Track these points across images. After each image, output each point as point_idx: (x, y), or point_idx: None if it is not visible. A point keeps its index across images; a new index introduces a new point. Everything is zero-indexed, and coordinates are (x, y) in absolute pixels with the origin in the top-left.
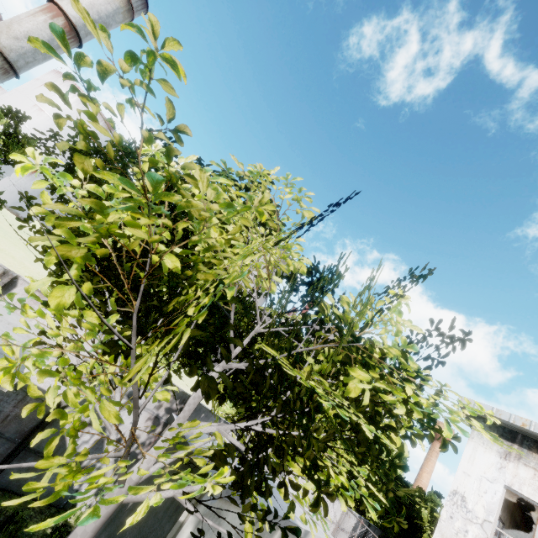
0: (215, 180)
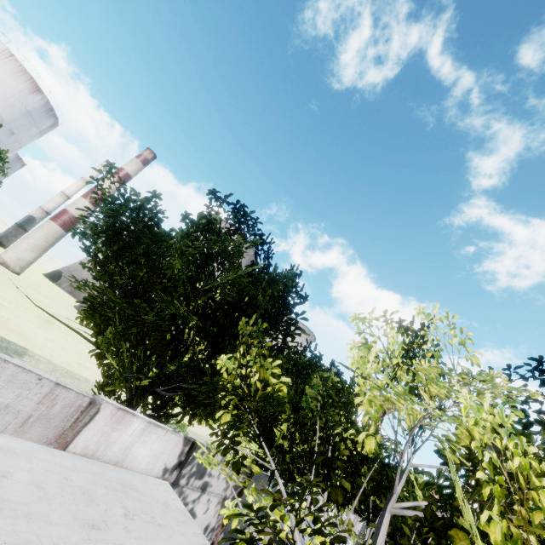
0: (510, 419)
